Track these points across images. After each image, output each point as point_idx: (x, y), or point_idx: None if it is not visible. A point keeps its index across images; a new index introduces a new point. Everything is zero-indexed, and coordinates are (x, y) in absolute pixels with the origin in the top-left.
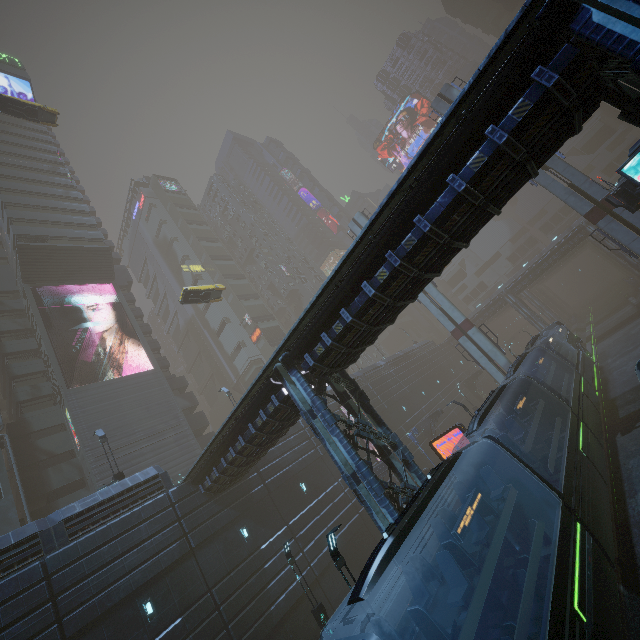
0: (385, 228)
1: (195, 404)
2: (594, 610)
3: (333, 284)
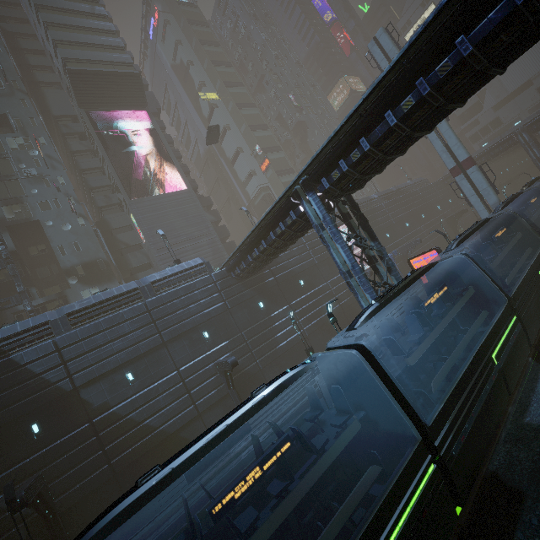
0: (422, 51)
1: (219, 219)
2: (505, 361)
3: (357, 113)
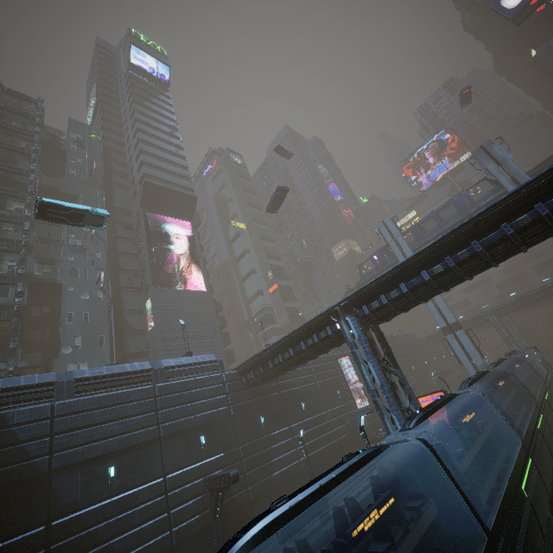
0: (449, 242)
1: (224, 325)
2: (533, 498)
3: (399, 266)
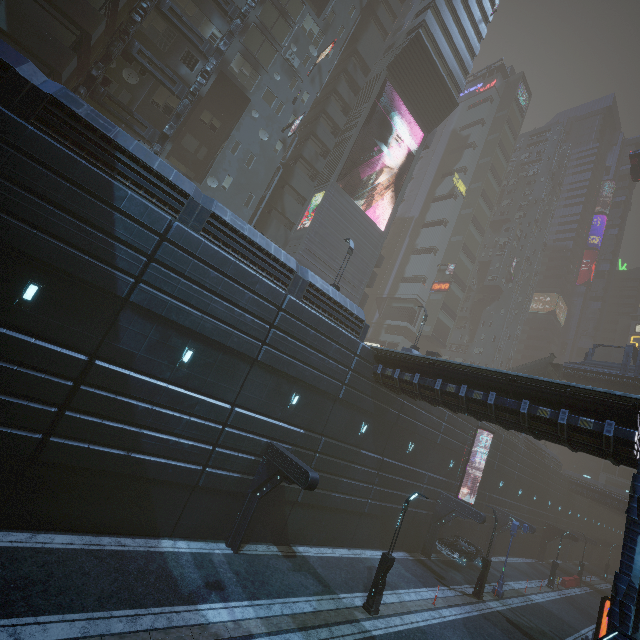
0: None
1: (370, 285)
2: None
3: None
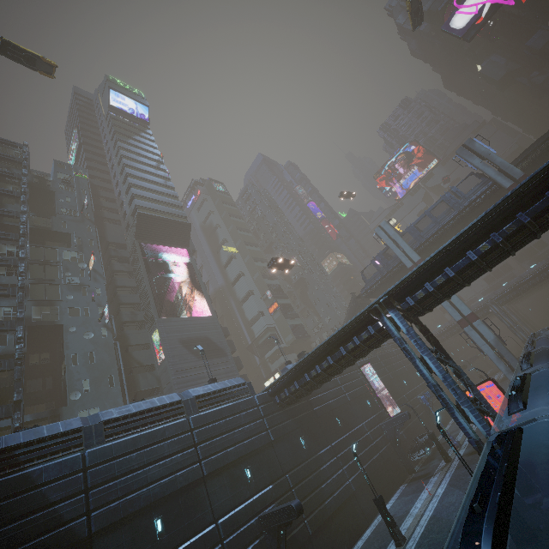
0: (493, 218)
1: (234, 350)
2: None
3: (440, 252)
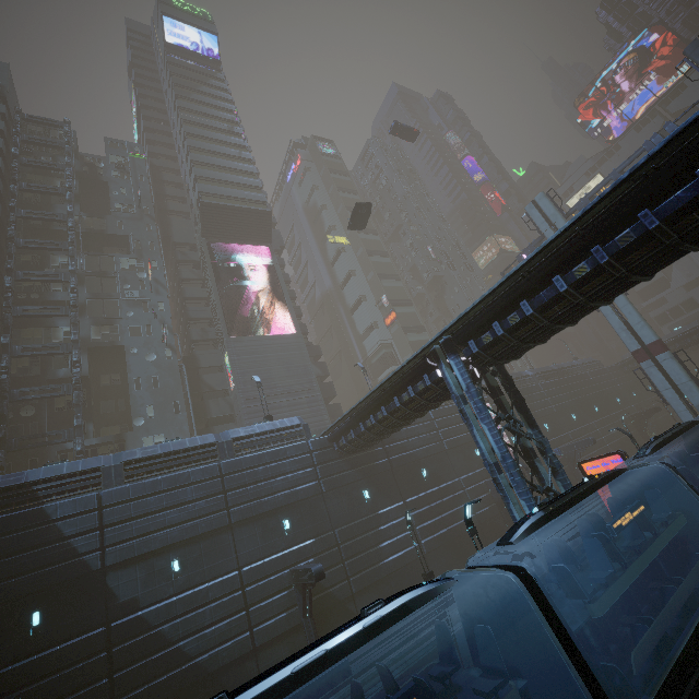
0: (599, 220)
1: (326, 374)
2: None
3: (518, 274)
